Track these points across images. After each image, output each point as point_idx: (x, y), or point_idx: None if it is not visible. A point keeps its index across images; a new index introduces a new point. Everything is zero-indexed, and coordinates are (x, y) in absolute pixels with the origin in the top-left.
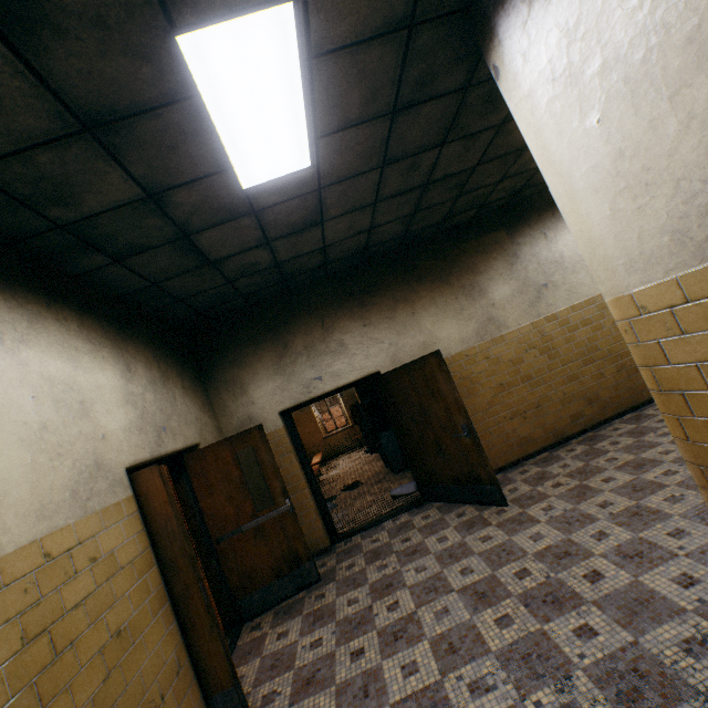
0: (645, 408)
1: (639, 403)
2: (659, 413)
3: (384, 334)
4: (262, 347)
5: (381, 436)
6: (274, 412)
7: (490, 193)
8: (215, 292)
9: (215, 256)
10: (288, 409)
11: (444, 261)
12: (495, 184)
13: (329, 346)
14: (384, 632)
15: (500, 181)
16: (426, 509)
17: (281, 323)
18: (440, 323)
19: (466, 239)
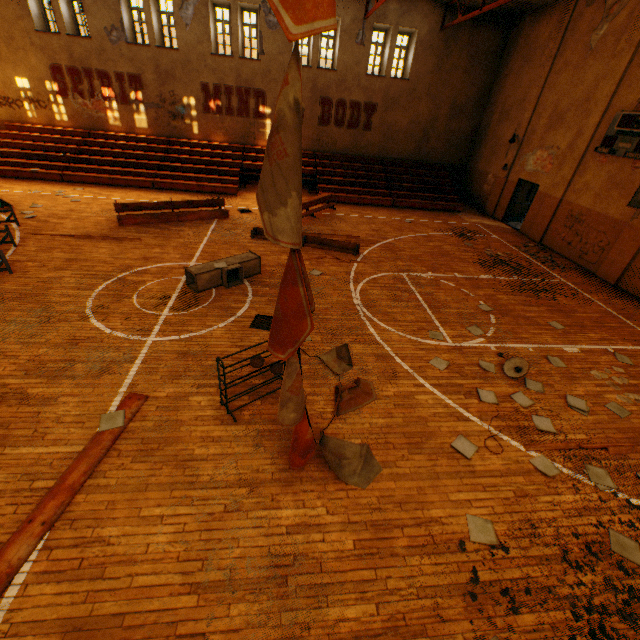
0: None
1: None
2: None
3: None
4: None
5: None
6: None
7: None
8: None
9: None
10: None
11: None
12: None
13: None
14: None
15: None
16: None
17: None
18: None
19: None
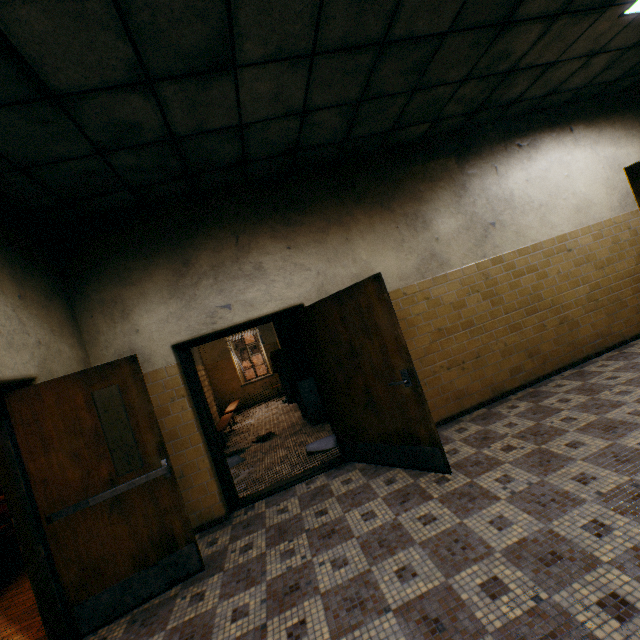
0: (585, 365)
1: (579, 359)
2: (605, 370)
3: (311, 260)
4: (156, 262)
5: (300, 384)
6: (166, 344)
7: (449, 99)
8: (79, 168)
9: (54, 80)
10: (185, 343)
11: (386, 183)
12: (457, 84)
13: (242, 269)
14: None
15: (463, 82)
16: (347, 471)
17: (183, 234)
18: (378, 254)
19: (412, 162)
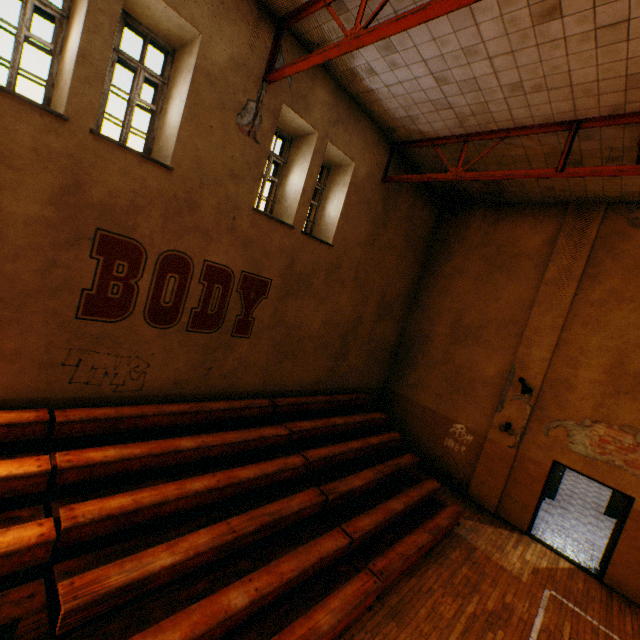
0: None
1: None
2: None
3: None
4: None
5: None
6: None
7: None
8: None
9: None
10: None
11: None
12: None
13: None
14: (588, 543)
15: None
16: None
17: None
18: None
19: None
